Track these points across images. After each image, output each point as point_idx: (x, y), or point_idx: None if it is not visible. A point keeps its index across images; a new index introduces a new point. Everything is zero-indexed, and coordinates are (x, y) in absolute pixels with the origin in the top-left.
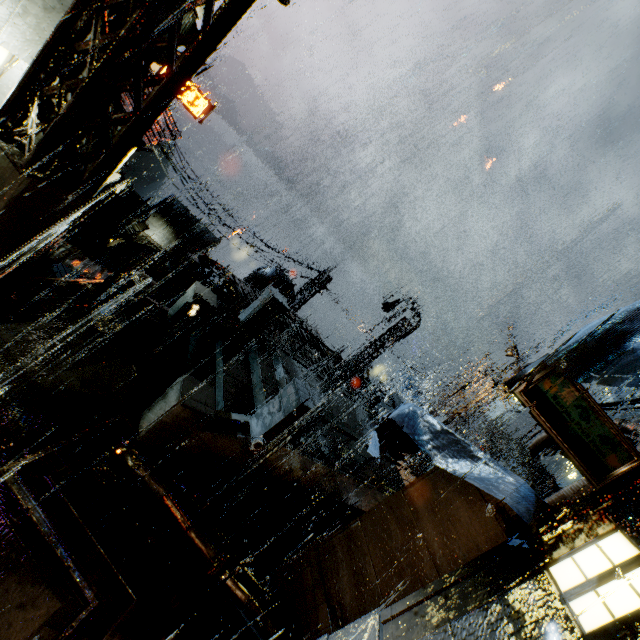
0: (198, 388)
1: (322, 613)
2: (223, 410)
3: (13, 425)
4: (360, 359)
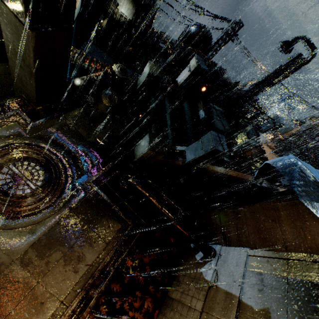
0: (157, 139)
1: (219, 236)
2: (171, 142)
3: (86, 162)
4: (255, 89)
